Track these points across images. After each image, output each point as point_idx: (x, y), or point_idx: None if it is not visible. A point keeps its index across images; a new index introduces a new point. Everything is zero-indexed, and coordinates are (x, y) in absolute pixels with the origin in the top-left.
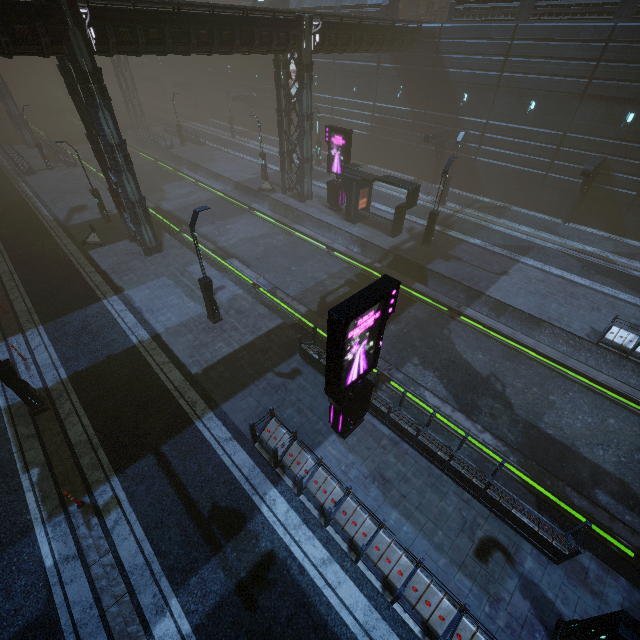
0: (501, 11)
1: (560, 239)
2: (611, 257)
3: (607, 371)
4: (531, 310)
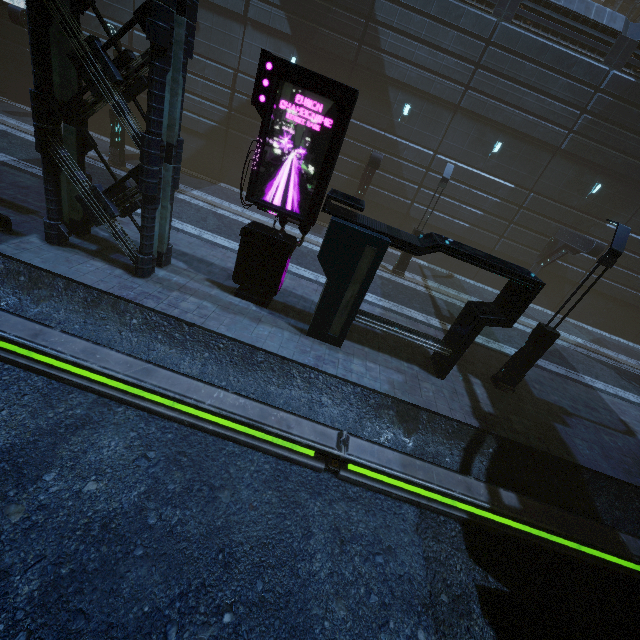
0: None
1: None
2: (602, 350)
3: None
4: None
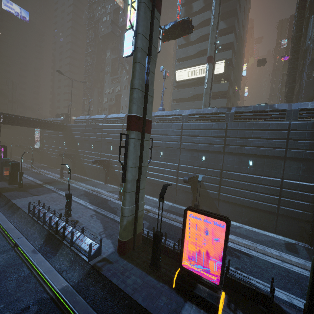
0: (83, 122)
1: (92, 187)
2: (103, 192)
3: (24, 226)
4: (21, 204)
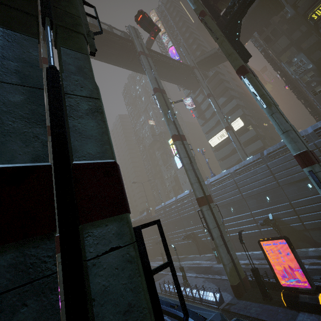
0: (161, 209)
1: (192, 262)
2: (202, 262)
3: None
4: None
